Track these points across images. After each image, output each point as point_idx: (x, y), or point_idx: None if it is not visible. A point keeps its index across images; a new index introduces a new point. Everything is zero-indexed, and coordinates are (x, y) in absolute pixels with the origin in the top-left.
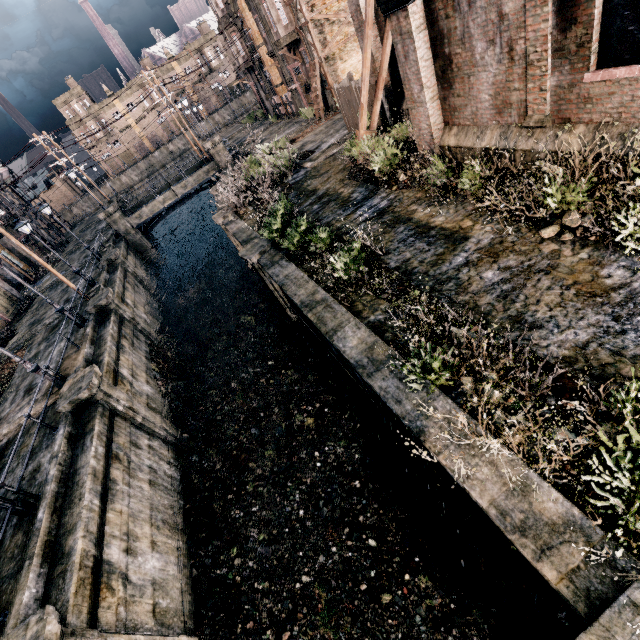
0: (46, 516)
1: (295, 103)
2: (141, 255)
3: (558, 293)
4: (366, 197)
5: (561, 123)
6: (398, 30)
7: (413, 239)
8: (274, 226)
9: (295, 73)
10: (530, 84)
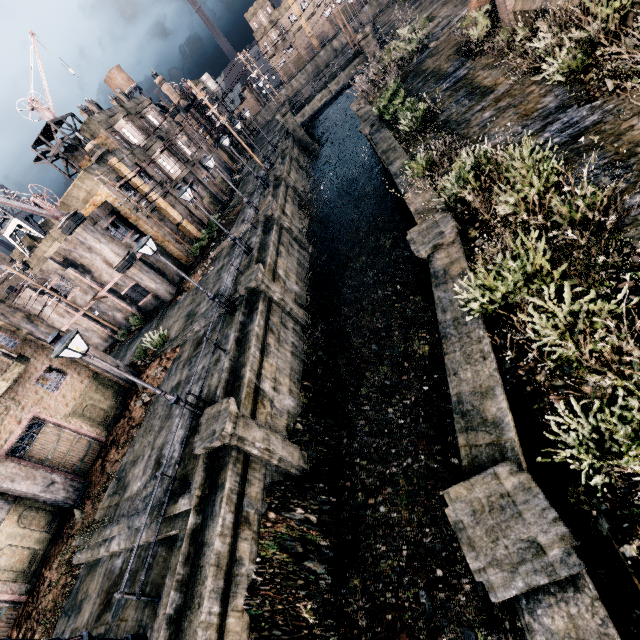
0: (256, 252)
1: None
2: (303, 149)
3: (510, 118)
4: (456, 70)
5: None
6: None
7: (463, 99)
8: (381, 103)
9: None
10: None
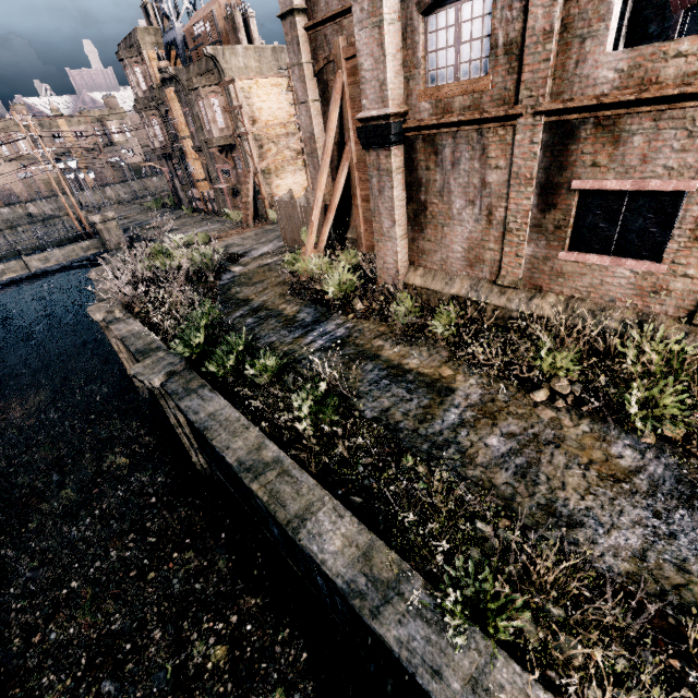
0: None
1: (218, 202)
2: None
3: (580, 475)
4: (317, 320)
5: (532, 288)
6: (376, 165)
7: (388, 382)
8: (195, 339)
9: (223, 174)
10: (507, 248)
